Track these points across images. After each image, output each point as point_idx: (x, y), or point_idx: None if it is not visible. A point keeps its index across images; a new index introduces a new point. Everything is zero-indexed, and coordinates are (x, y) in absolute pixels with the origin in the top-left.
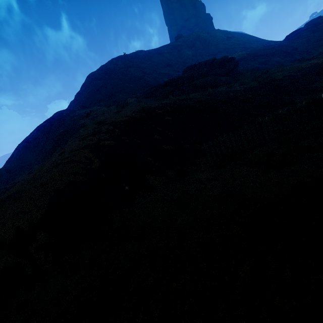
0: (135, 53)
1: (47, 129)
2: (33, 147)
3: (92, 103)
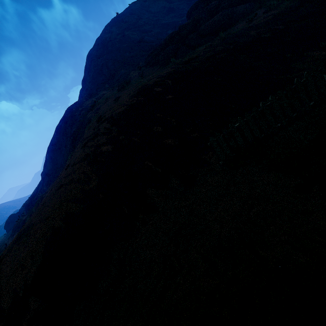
0: (129, 9)
1: (64, 130)
2: (58, 149)
3: (97, 88)
